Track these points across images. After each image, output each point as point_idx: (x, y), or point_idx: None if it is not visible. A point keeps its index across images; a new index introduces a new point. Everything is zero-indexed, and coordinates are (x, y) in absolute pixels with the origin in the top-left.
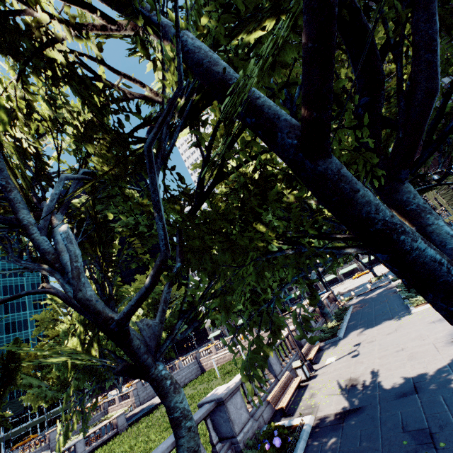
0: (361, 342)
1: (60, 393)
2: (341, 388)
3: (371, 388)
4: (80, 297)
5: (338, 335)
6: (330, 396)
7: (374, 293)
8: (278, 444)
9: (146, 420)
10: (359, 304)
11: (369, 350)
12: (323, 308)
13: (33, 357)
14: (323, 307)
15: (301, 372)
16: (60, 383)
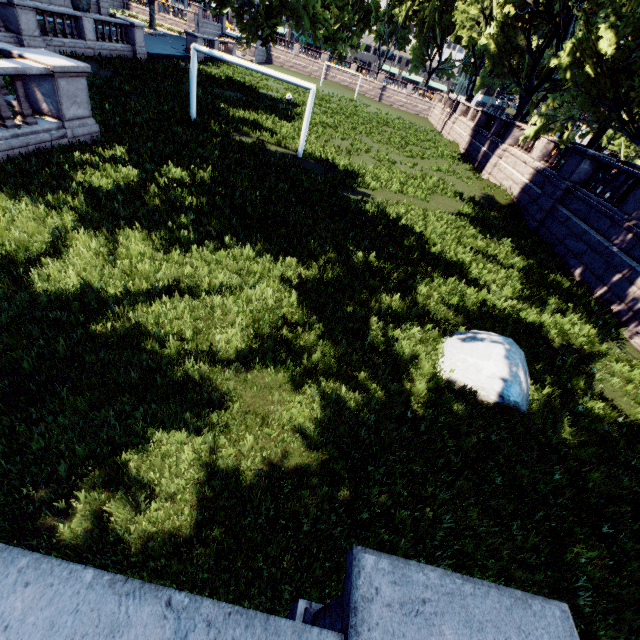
0: None
1: None
2: None
3: None
4: None
5: None
6: None
7: None
8: None
9: None
10: None
11: None
12: None
13: None
14: None
15: None
16: None
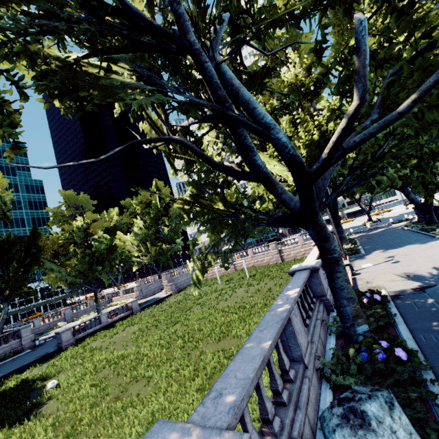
0: (393, 255)
1: (78, 279)
2: (400, 277)
3: (437, 276)
4: (366, 99)
5: (360, 252)
6: (391, 282)
7: (376, 231)
8: (379, 298)
9: (158, 306)
10: (364, 237)
11: (410, 259)
12: (342, 232)
13: (51, 245)
14: (342, 232)
15: (348, 269)
16: (77, 270)
